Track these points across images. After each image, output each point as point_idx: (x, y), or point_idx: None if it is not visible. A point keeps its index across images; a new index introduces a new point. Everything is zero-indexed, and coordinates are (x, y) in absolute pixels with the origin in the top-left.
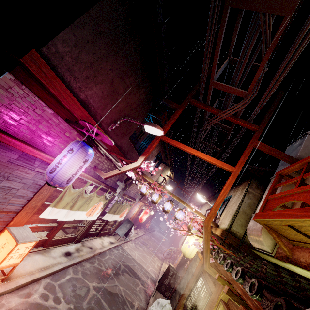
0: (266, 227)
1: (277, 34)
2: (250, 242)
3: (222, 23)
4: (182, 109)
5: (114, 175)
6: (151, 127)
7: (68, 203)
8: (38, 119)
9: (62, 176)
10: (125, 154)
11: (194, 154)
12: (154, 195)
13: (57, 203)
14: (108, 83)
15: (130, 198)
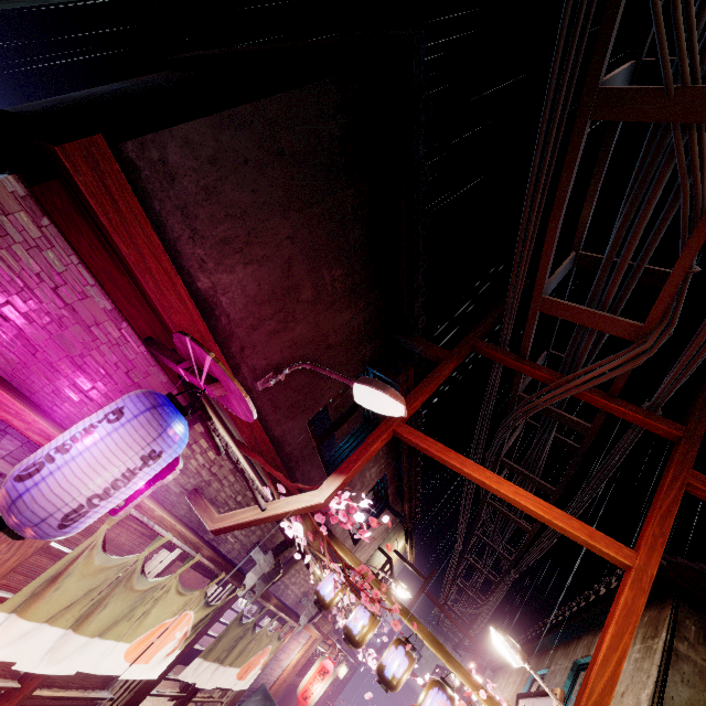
0: None
1: None
2: None
3: (570, 157)
4: (455, 361)
5: (242, 523)
6: (372, 389)
7: (73, 604)
8: (62, 317)
9: (53, 495)
10: (290, 467)
11: (493, 489)
12: (357, 613)
13: (32, 599)
14: (278, 267)
15: (283, 612)
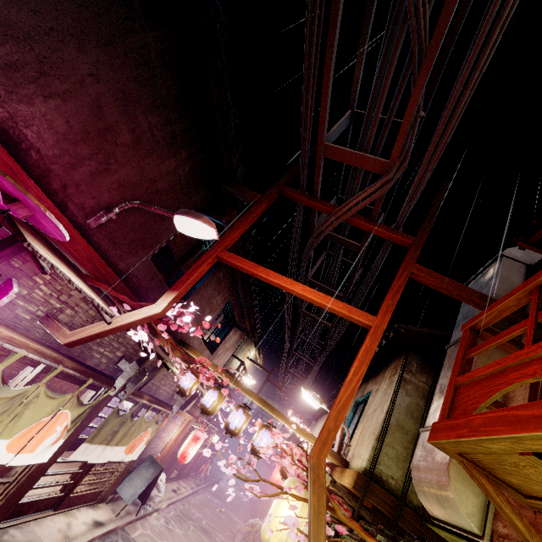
0: (464, 461)
1: (442, 20)
2: (419, 503)
3: (334, 7)
4: (266, 202)
5: (92, 335)
6: (188, 218)
7: None
8: None
9: None
10: (140, 296)
11: (288, 290)
12: (209, 394)
13: None
14: (86, 105)
15: (157, 405)
